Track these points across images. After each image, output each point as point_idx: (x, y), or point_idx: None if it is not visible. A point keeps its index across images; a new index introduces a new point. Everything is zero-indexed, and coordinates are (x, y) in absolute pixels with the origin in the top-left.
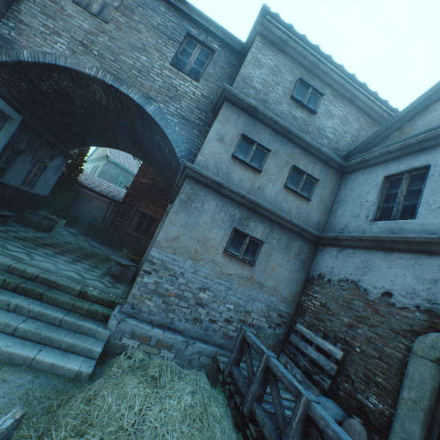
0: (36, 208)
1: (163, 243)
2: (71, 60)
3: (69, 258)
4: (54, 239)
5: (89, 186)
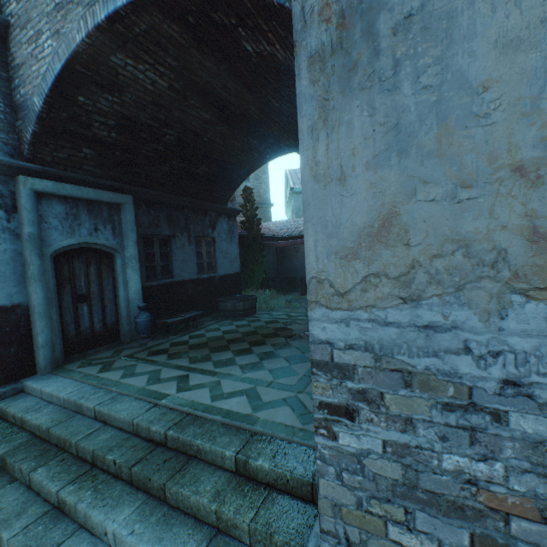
0: (236, 291)
1: (337, 278)
2: (62, 51)
3: (253, 357)
4: (252, 324)
5: (285, 235)
